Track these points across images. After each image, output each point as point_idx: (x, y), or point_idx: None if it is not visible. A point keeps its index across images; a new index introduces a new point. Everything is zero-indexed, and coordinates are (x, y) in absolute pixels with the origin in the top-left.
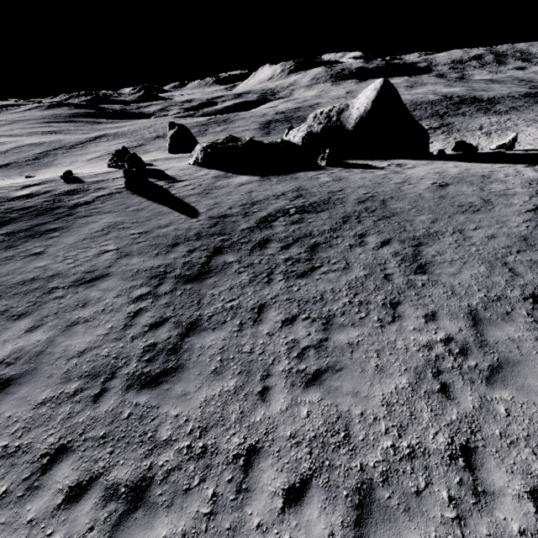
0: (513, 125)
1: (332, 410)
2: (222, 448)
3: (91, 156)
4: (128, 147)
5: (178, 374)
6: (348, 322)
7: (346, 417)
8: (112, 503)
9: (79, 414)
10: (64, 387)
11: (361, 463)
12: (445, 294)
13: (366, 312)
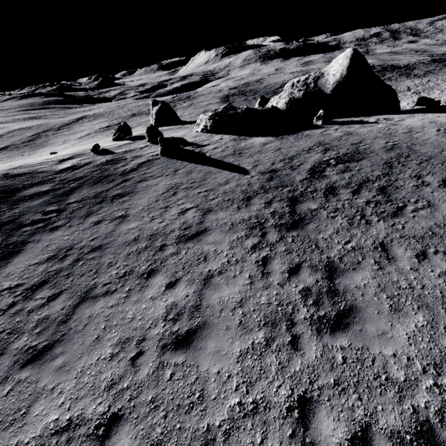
0: (435, 85)
1: None
2: None
3: (80, 135)
4: (110, 125)
5: (358, 314)
6: None
7: None
8: None
9: (290, 362)
10: (251, 338)
11: None
12: None
13: None
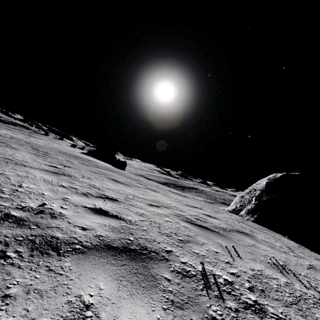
0: None
1: None
2: None
3: None
4: None
5: None
6: None
7: None
8: None
9: None
10: None
11: None
12: None
13: None
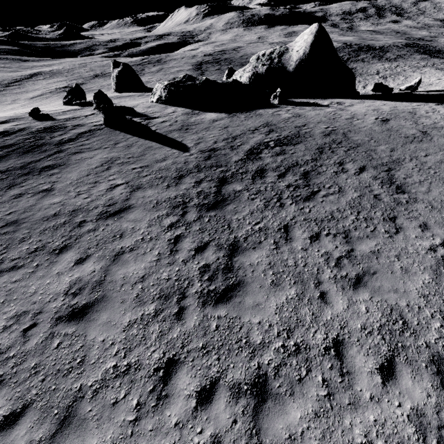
0: (402, 71)
1: (384, 305)
2: (311, 344)
3: (32, 94)
4: (68, 85)
5: (242, 289)
6: (363, 235)
7: (397, 309)
8: (241, 399)
9: (170, 331)
10: (142, 310)
11: (425, 341)
12: (426, 208)
13: (373, 226)
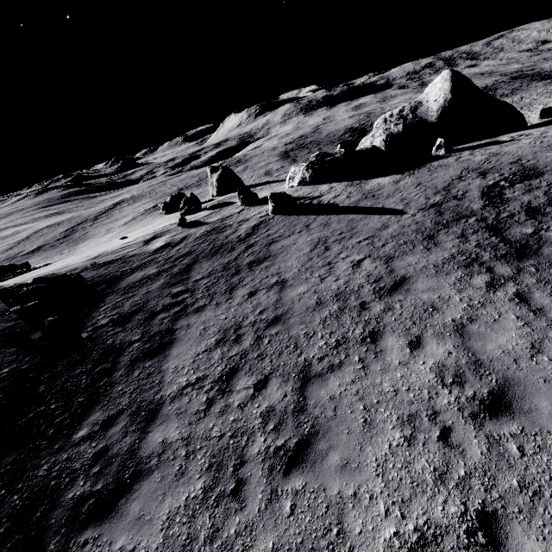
0: (532, 100)
1: None
2: None
3: (124, 221)
4: (157, 204)
5: None
6: None
7: None
8: None
9: None
10: None
11: None
12: None
13: None
